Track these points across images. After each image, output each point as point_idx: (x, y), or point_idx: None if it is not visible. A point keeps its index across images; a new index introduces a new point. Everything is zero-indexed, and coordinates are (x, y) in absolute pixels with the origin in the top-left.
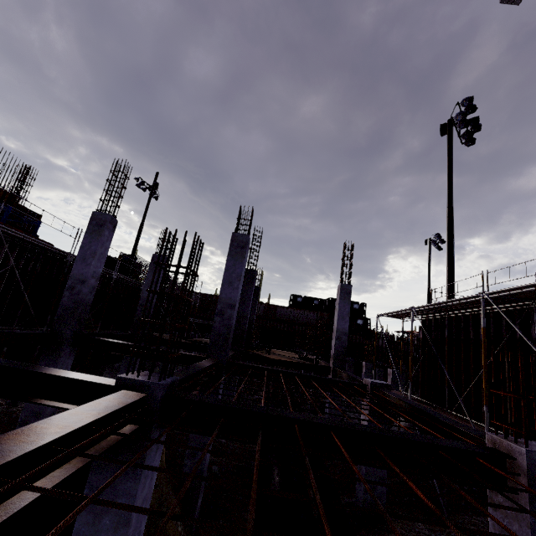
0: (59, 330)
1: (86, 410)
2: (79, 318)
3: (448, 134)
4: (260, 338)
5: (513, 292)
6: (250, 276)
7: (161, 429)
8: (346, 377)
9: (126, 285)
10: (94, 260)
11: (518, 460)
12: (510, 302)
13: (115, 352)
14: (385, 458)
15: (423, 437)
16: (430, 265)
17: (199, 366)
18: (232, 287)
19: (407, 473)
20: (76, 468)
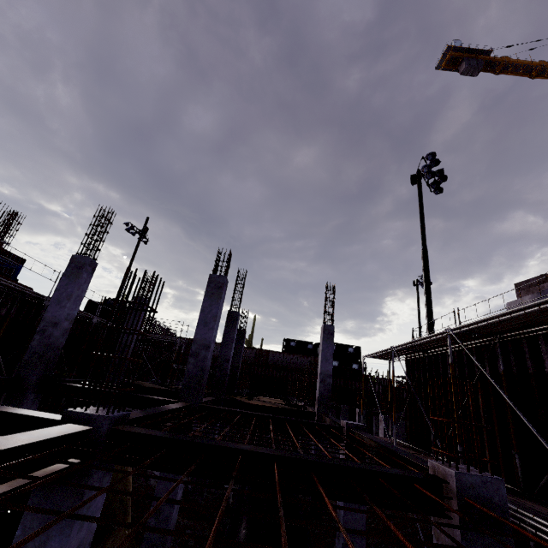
0: (25, 375)
1: (22, 437)
2: (48, 363)
3: (418, 183)
4: (251, 386)
5: (472, 327)
6: (233, 318)
7: (106, 465)
8: (329, 422)
9: (108, 330)
10: (69, 302)
11: (450, 483)
12: (477, 338)
13: (82, 398)
14: (316, 482)
15: (364, 465)
16: (419, 306)
17: (165, 408)
18: (207, 328)
19: (345, 501)
20: (2, 491)
